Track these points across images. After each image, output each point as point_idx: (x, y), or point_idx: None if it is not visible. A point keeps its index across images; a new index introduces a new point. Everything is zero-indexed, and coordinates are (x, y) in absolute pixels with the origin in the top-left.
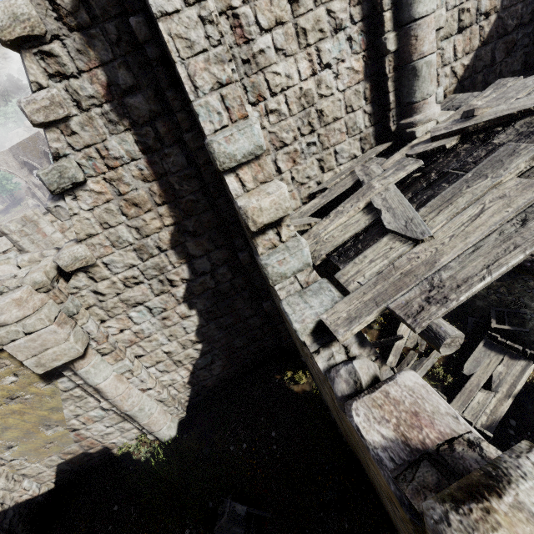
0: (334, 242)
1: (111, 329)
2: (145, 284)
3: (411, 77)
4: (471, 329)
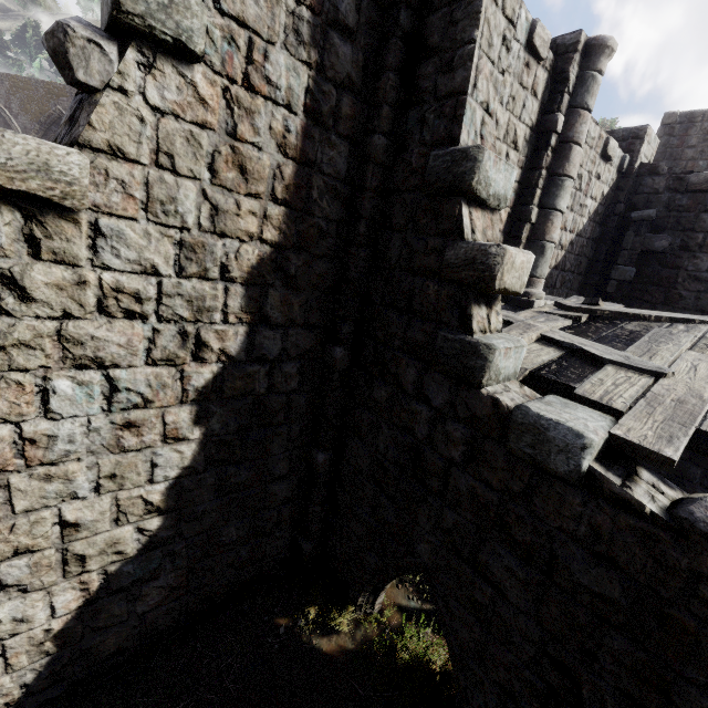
0: (531, 360)
1: None
2: (149, 324)
3: (539, 252)
4: None
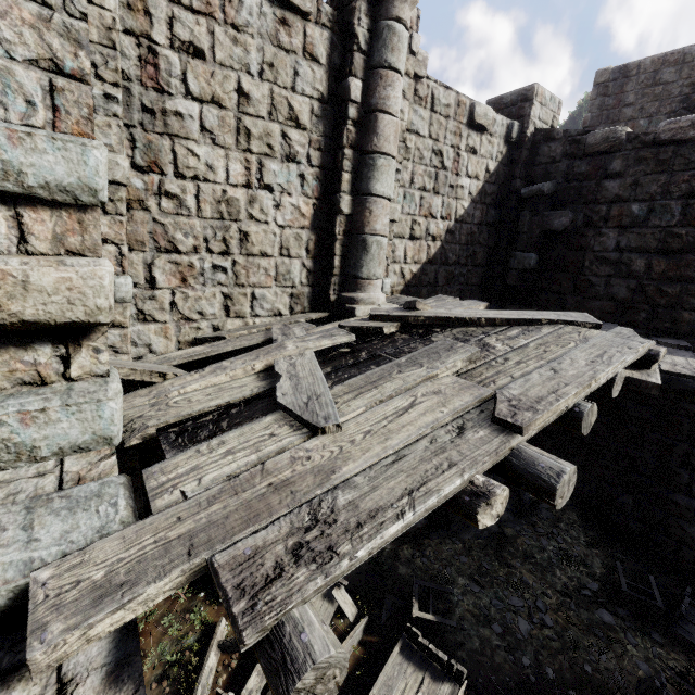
0: (185, 408)
1: None
2: None
3: (361, 249)
4: (388, 618)
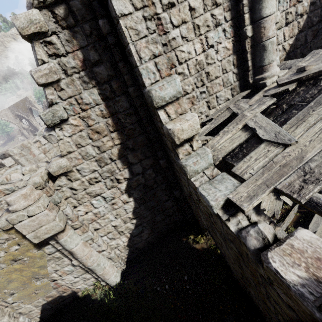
0: (226, 149)
1: (80, 212)
2: (102, 182)
3: (262, 51)
4: None
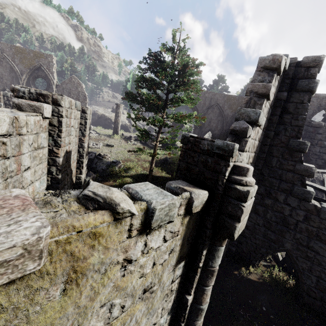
0: None
1: None
2: None
3: None
4: None
